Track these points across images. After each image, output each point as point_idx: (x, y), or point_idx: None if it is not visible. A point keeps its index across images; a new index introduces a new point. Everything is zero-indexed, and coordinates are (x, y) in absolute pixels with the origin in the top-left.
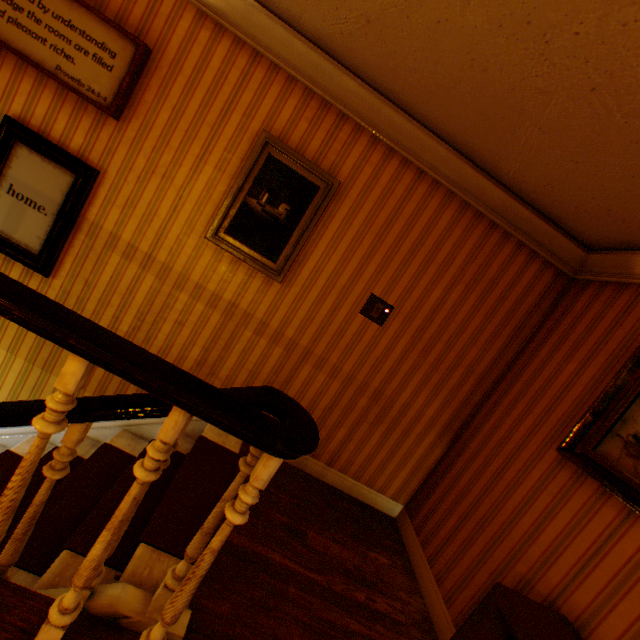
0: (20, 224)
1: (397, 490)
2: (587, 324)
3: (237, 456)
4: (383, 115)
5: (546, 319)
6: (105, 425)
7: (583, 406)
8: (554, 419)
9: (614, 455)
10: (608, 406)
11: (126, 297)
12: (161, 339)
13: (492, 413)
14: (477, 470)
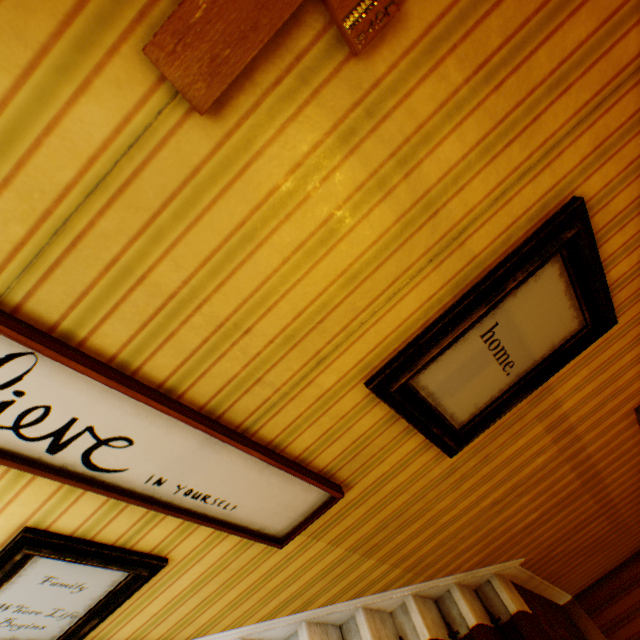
0: (463, 384)
1: (576, 587)
2: None
3: (539, 620)
4: None
5: None
6: (395, 594)
7: None
8: None
9: None
10: None
11: (512, 471)
12: (511, 509)
13: None
14: None
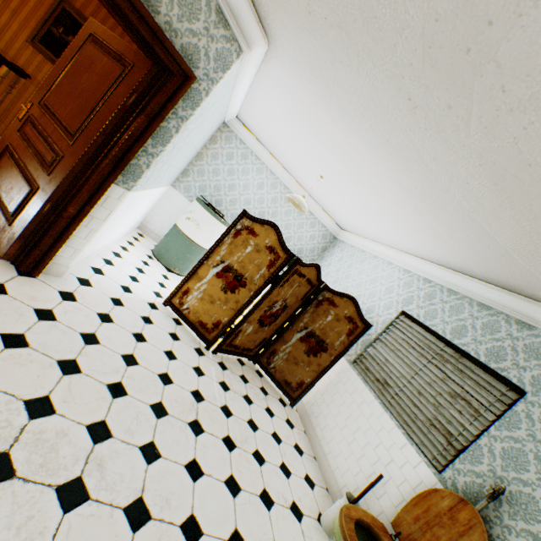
0: None
1: None
2: None
3: None
4: None
5: None
6: None
7: None
8: None
9: None
10: None
11: None
12: (0, 93)
13: None
14: None
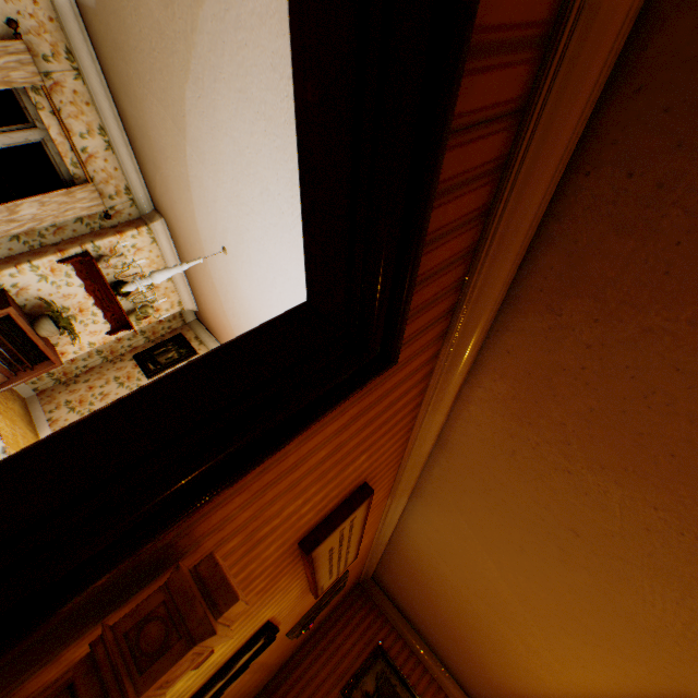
0: None
1: None
2: (360, 618)
3: None
4: (378, 552)
5: (345, 600)
6: None
7: (352, 667)
8: (340, 670)
9: (359, 697)
10: (361, 672)
11: None
12: None
13: (309, 654)
14: (297, 693)
